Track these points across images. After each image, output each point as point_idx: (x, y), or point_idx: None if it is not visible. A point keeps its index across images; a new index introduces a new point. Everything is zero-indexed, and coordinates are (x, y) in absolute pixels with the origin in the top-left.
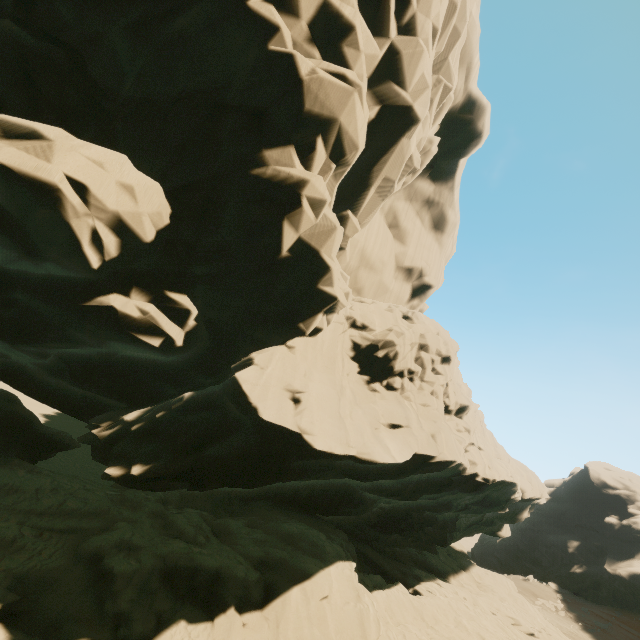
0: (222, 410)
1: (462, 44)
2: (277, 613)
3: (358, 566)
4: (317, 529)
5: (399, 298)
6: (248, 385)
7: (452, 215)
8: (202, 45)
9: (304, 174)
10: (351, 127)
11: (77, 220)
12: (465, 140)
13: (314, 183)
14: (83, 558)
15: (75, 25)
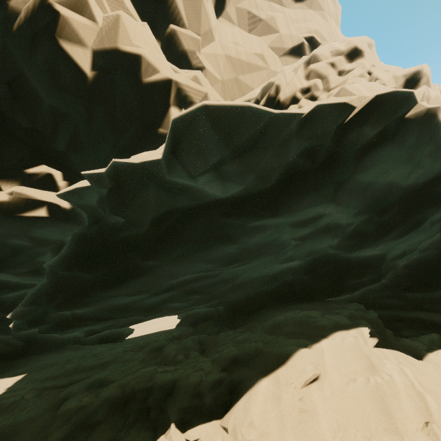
0: None
1: None
2: (235, 420)
3: (414, 334)
4: (318, 311)
5: None
6: None
7: None
8: None
9: None
10: None
11: None
12: None
13: None
14: (53, 406)
15: None
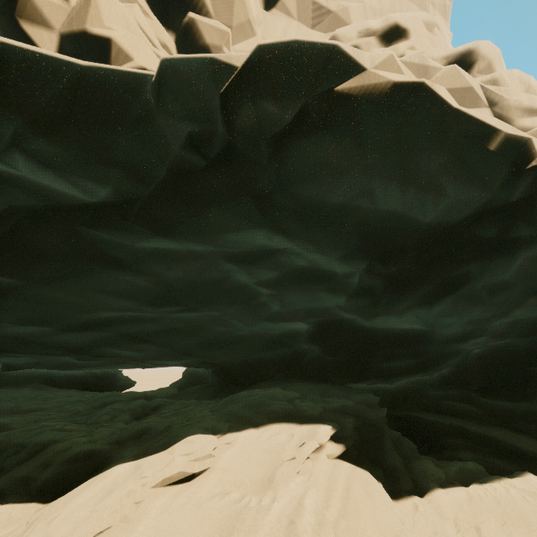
0: None
1: None
2: (48, 509)
3: (476, 460)
4: (310, 394)
5: None
6: None
7: None
8: None
9: None
10: None
11: None
12: None
13: None
14: None
15: None
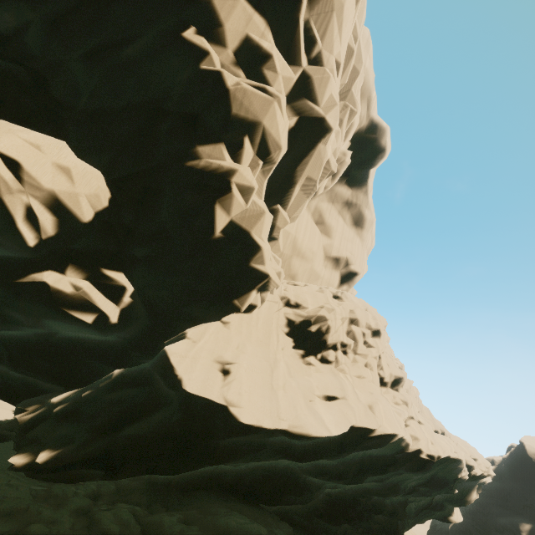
0: (151, 386)
1: (361, 81)
2: None
3: None
4: (259, 522)
5: (330, 284)
6: (176, 357)
7: (369, 214)
8: (146, 67)
9: (233, 165)
10: (273, 130)
11: (10, 196)
12: (372, 154)
13: (242, 172)
14: None
15: (41, 55)
